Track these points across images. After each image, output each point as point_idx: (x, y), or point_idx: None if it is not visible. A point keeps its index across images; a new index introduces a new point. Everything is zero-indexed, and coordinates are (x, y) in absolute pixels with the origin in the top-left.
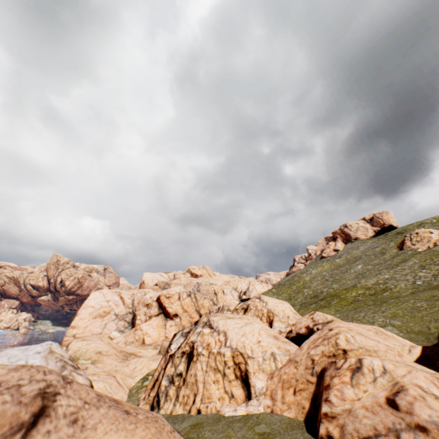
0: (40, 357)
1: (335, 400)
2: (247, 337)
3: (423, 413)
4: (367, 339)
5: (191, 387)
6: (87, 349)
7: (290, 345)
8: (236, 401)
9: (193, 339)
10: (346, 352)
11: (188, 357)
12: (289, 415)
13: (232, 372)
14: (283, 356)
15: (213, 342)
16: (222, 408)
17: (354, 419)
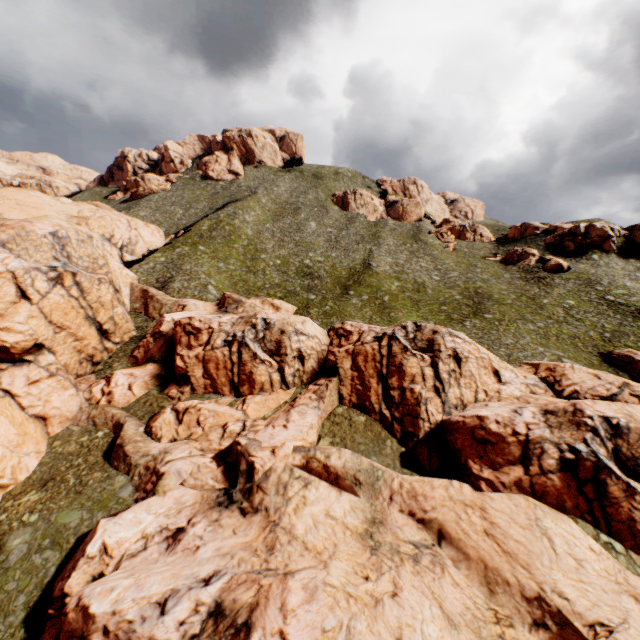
0: None
1: None
2: None
3: None
4: None
5: None
6: None
7: None
8: None
9: None
10: None
11: None
12: None
13: None
14: None
15: None
16: None
17: None
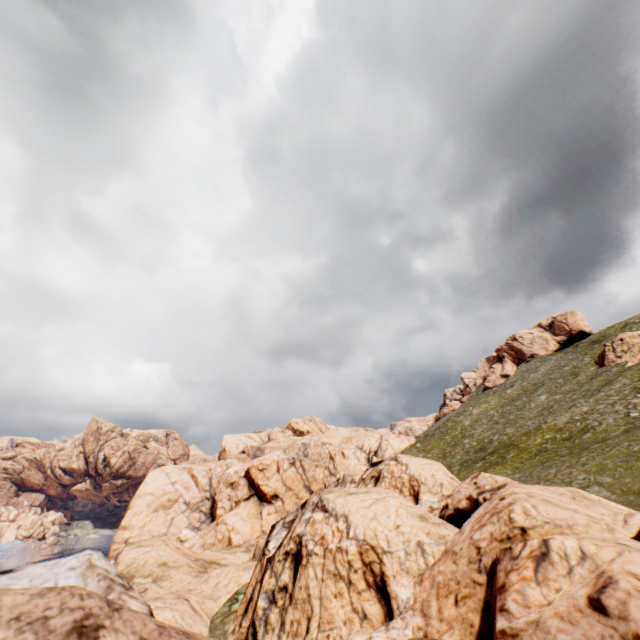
0: (75, 574)
1: (515, 609)
2: (379, 520)
3: None
4: (557, 508)
5: (302, 606)
6: (145, 560)
7: (446, 528)
8: (371, 624)
9: (299, 531)
10: (526, 532)
11: (294, 560)
12: (451, 639)
13: (361, 578)
14: (436, 546)
15: (330, 533)
16: (350, 636)
17: (545, 636)
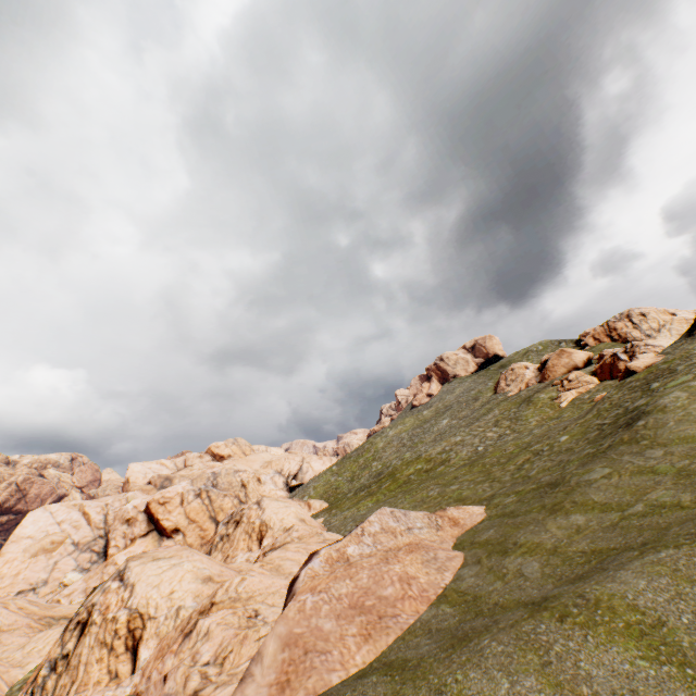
0: None
1: (155, 675)
2: (160, 588)
3: (169, 685)
4: (270, 577)
5: (72, 672)
6: None
7: None
8: (118, 682)
9: (95, 601)
10: (212, 607)
11: (82, 628)
12: None
13: (123, 643)
14: (193, 608)
15: (115, 603)
16: None
17: None
